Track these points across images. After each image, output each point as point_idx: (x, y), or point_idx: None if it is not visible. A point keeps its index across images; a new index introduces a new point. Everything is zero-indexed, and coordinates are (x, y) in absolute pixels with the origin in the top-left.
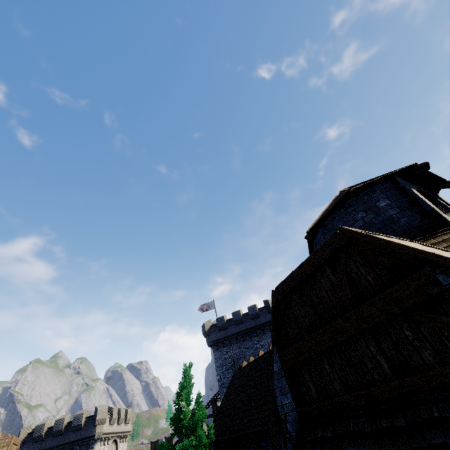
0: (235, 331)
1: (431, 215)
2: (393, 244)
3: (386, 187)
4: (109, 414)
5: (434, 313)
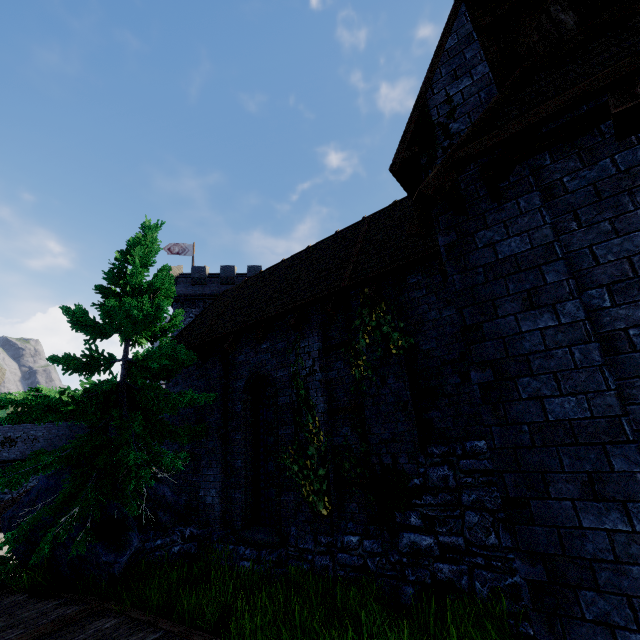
0: (218, 291)
1: None
2: None
3: None
4: None
5: None
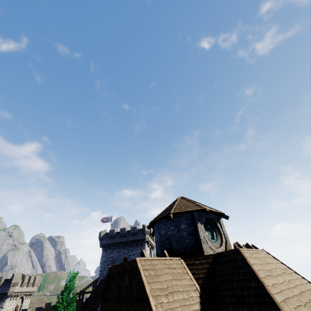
0: (119, 241)
1: (199, 242)
2: (143, 284)
3: (188, 216)
4: (22, 279)
5: None
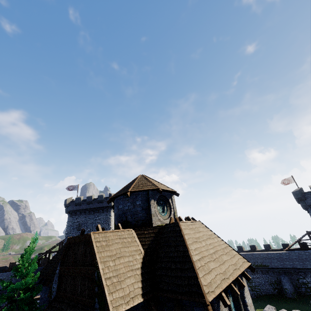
0: (85, 207)
1: (150, 216)
2: (94, 253)
3: (144, 194)
4: None
5: (92, 281)
